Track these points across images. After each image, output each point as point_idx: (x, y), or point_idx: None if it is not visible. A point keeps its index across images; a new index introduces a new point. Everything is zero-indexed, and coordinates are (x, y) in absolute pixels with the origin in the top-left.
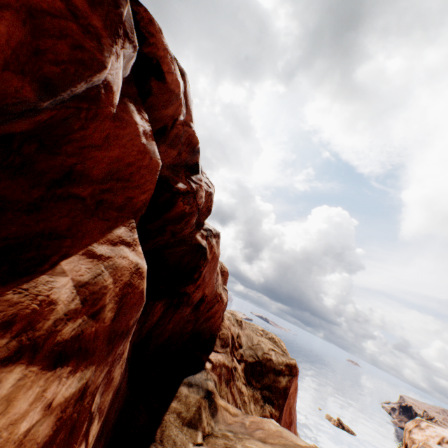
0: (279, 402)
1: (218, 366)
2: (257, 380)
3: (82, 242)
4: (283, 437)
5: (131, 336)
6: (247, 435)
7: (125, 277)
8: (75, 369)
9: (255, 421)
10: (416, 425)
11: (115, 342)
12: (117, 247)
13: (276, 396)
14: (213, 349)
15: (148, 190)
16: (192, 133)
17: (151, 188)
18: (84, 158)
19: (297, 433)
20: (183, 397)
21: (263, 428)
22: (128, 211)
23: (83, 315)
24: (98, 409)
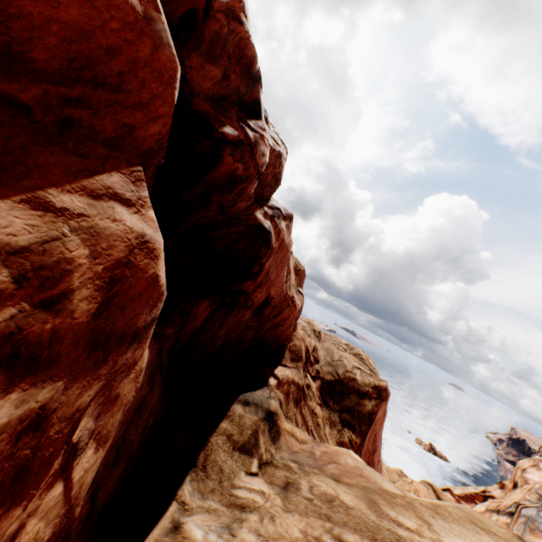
0: (362, 428)
1: (286, 383)
2: (335, 401)
3: (24, 182)
4: (363, 477)
5: (148, 341)
6: (316, 469)
7: (117, 252)
8: (7, 387)
9: (328, 451)
10: (534, 464)
11: (109, 348)
12: (101, 202)
13: (359, 421)
14: (281, 363)
15: (160, 116)
16: (245, 36)
17: (166, 114)
18: (1, 13)
19: (380, 460)
20: (236, 418)
21: (338, 462)
22: (129, 151)
23: (20, 302)
24: (92, 436)
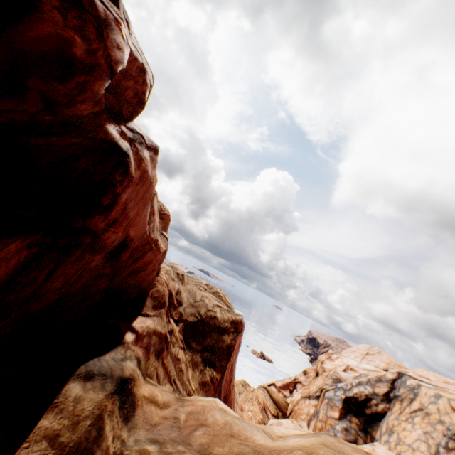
0: (222, 363)
1: (146, 335)
2: (198, 342)
3: None
4: (234, 436)
5: None
6: (181, 446)
7: None
8: None
9: (195, 411)
10: (328, 357)
11: None
12: None
13: (219, 357)
14: (141, 312)
15: None
16: None
17: None
18: None
19: (234, 382)
20: (70, 404)
21: (206, 424)
22: None
23: None
24: None
